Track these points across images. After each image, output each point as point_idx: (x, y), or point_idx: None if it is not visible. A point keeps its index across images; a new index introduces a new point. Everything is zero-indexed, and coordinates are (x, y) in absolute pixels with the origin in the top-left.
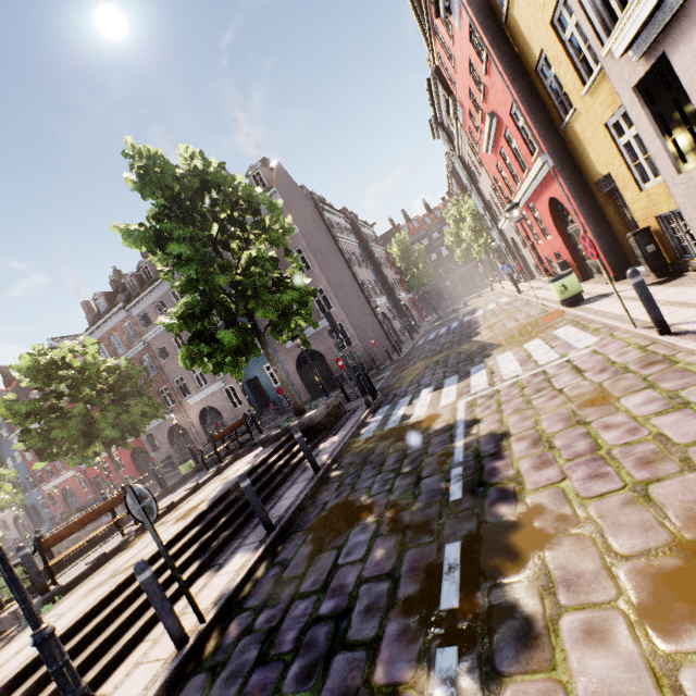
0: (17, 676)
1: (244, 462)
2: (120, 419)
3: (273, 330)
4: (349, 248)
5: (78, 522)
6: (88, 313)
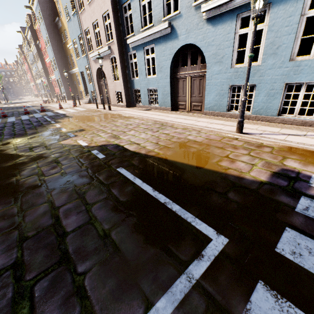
0: None
1: None
2: None
3: None
4: None
5: None
6: None
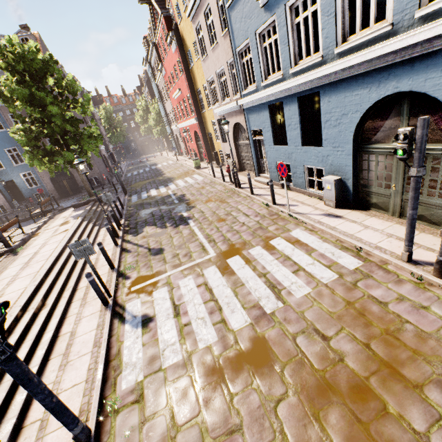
0: (68, 240)
1: (69, 213)
2: None
3: (79, 155)
4: None
5: (7, 225)
6: None
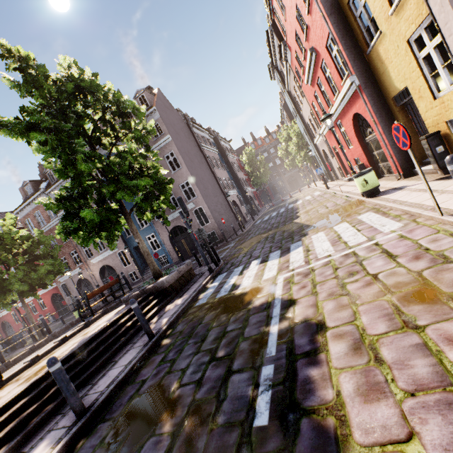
0: None
1: (106, 318)
2: (29, 276)
3: (137, 210)
4: (211, 155)
5: None
6: (24, 196)
